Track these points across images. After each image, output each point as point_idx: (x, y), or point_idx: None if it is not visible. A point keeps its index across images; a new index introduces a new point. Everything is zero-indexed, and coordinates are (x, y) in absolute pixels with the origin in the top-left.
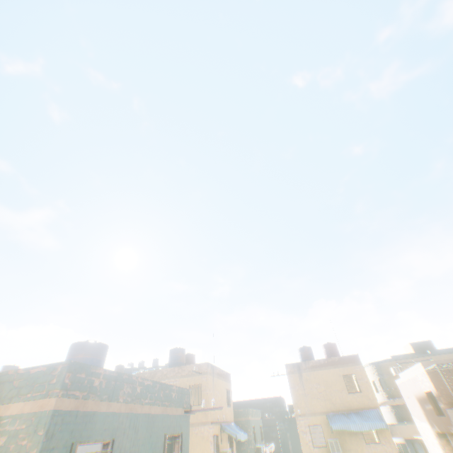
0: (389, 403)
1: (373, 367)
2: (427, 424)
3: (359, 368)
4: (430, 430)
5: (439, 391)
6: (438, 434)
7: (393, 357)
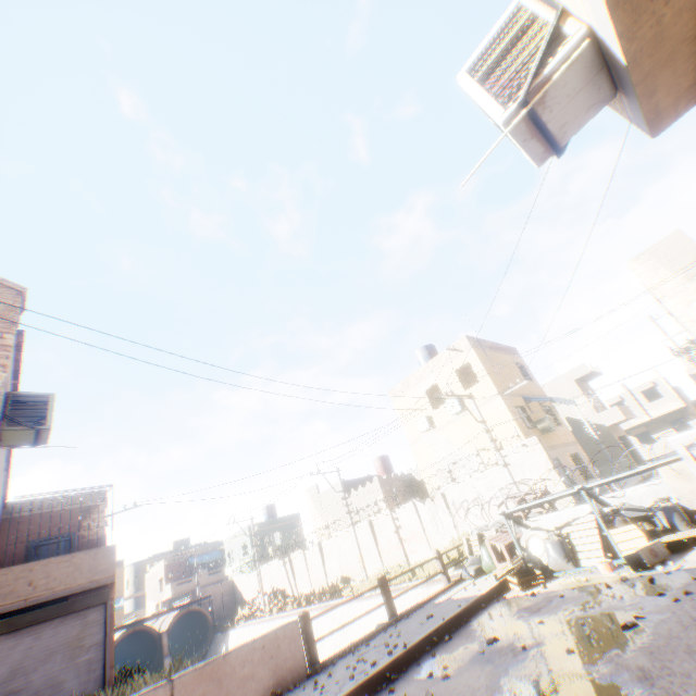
0: (135, 595)
1: (135, 566)
2: (154, 600)
3: (122, 569)
4: (154, 604)
5: (167, 575)
6: (157, 604)
7: (155, 554)
